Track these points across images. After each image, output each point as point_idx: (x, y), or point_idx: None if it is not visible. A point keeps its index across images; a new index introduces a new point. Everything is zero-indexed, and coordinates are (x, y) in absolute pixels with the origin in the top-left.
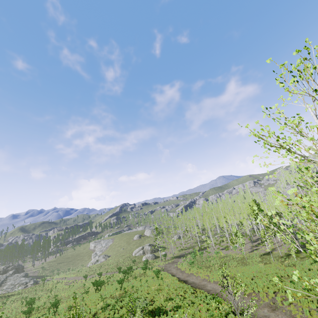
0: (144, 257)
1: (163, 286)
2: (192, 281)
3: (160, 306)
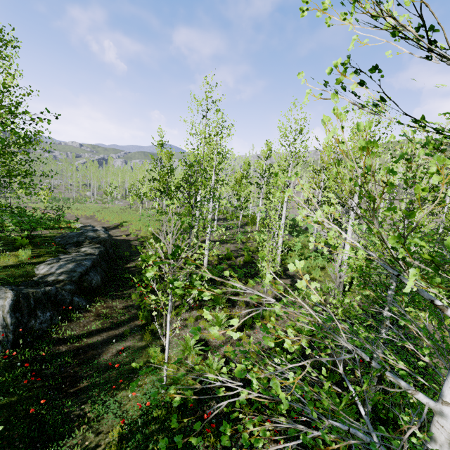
0: None
1: None
2: None
3: None
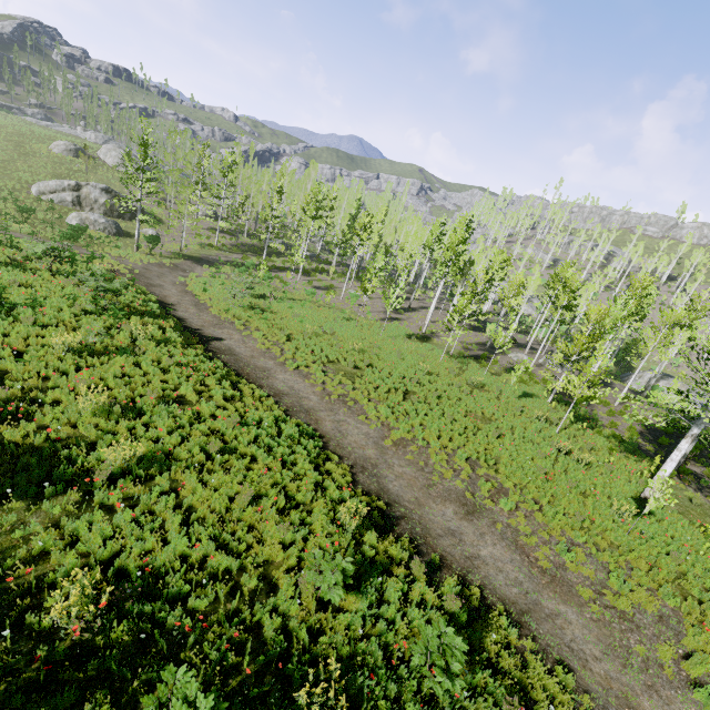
0: (76, 217)
1: (112, 341)
2: (228, 347)
3: (62, 437)
